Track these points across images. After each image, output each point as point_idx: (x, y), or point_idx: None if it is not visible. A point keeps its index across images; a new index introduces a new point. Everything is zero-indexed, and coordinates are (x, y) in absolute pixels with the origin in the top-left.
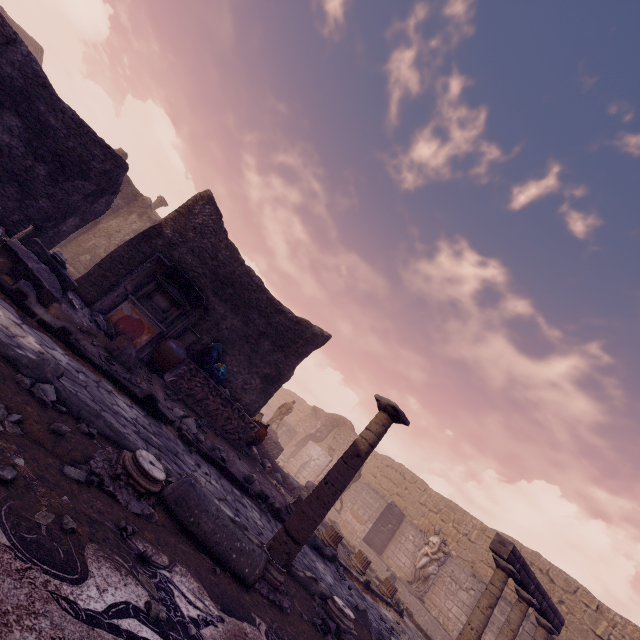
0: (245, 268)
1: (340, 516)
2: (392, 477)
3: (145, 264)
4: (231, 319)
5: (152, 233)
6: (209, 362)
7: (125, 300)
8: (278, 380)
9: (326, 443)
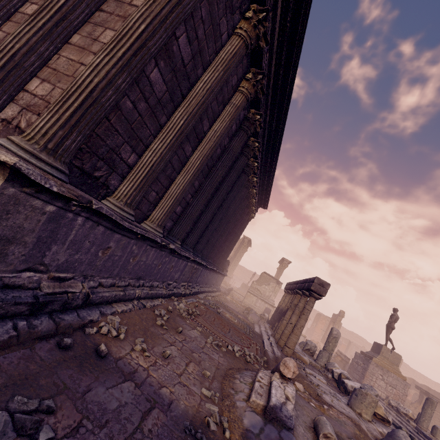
0: None
1: None
2: None
3: None
4: None
5: None
6: None
7: None
8: None
9: None
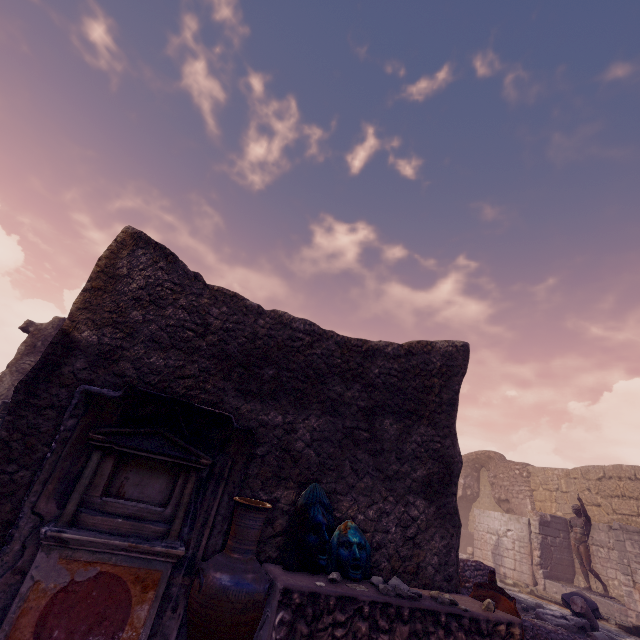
0: (269, 317)
1: (628, 608)
2: (623, 491)
3: (62, 427)
4: (303, 422)
5: (53, 356)
6: (320, 544)
7: (38, 549)
8: (449, 476)
9: (485, 496)
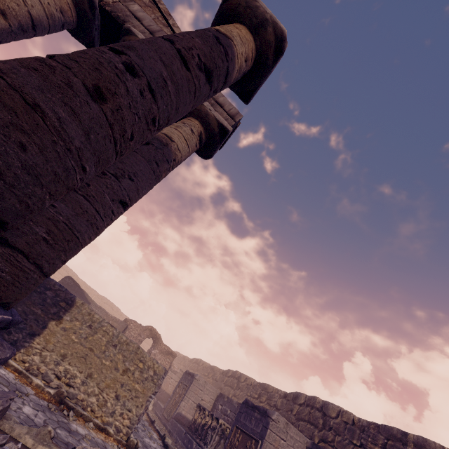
0: None
1: None
2: None
3: None
4: None
5: None
6: None
7: None
8: None
9: None
